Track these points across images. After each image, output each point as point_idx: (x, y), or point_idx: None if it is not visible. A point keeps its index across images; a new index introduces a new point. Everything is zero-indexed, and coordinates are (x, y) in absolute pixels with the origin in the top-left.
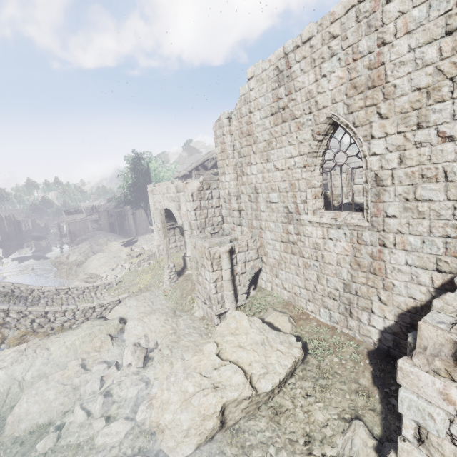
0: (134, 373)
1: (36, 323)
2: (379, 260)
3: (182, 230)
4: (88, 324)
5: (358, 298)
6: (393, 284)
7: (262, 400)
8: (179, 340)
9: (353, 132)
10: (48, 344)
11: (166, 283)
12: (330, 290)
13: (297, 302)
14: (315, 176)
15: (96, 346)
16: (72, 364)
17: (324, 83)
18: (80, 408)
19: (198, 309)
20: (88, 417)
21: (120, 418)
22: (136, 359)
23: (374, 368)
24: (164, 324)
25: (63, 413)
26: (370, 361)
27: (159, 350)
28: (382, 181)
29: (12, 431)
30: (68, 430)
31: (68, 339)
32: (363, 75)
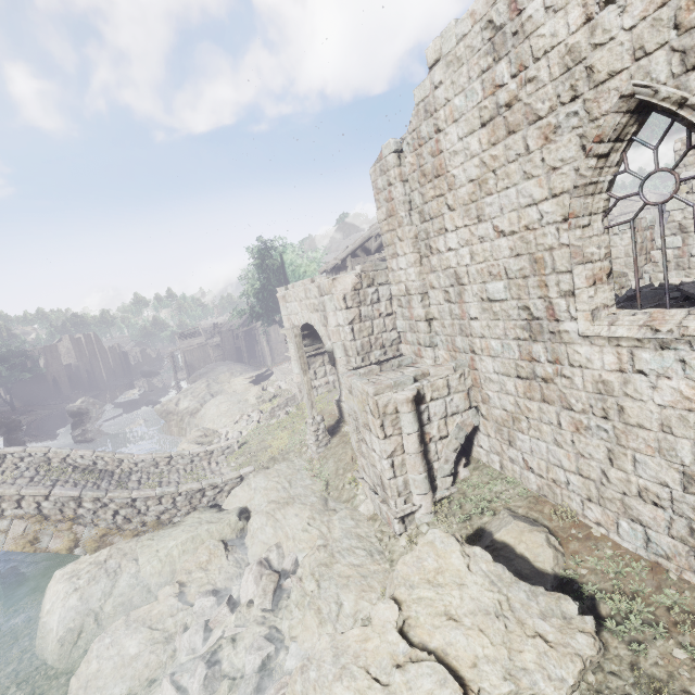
0: (257, 621)
1: (120, 515)
2: None
3: (333, 359)
4: (194, 518)
5: None
6: None
7: None
8: (332, 561)
9: None
10: (137, 551)
11: (312, 449)
12: (646, 485)
13: (560, 499)
14: (593, 237)
15: (202, 561)
16: (165, 593)
17: (610, 19)
18: (169, 683)
19: (365, 500)
20: None
21: None
22: (261, 594)
23: None
24: (308, 526)
25: (148, 685)
26: None
27: (299, 580)
28: None
29: None
30: None
31: (164, 545)
32: None
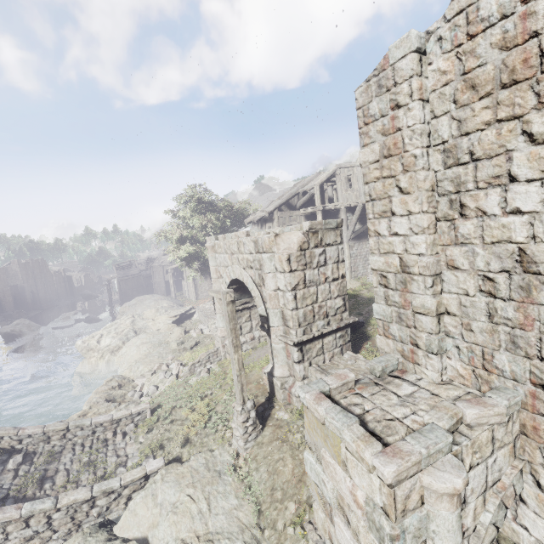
0: None
1: None
2: None
3: (266, 324)
4: None
5: None
6: None
7: None
8: None
9: None
10: None
11: (238, 444)
12: None
13: None
14: None
15: None
16: None
17: None
18: None
19: None
20: None
21: None
22: None
23: None
24: None
25: None
26: None
27: None
28: None
29: None
30: None
31: None
32: None
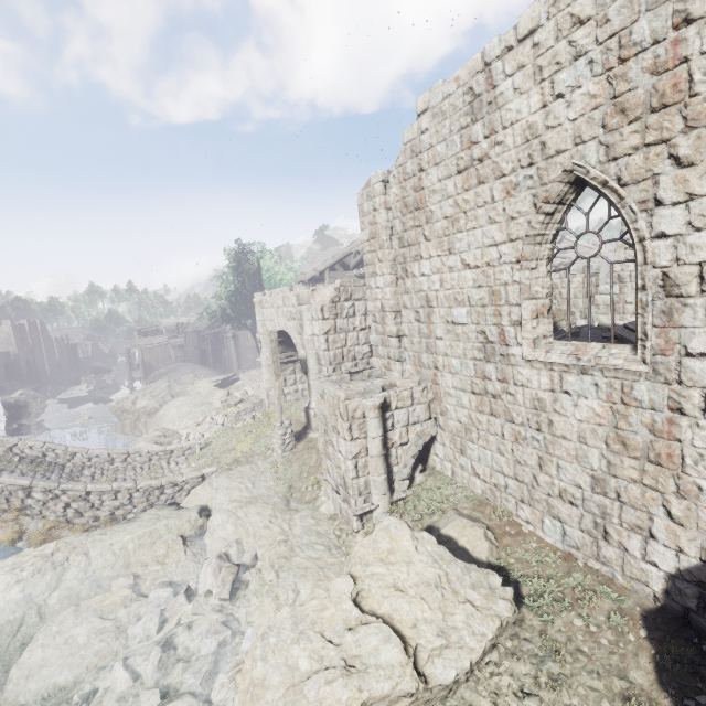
0: (215, 609)
1: (71, 508)
2: (669, 439)
3: (305, 367)
4: (151, 514)
5: (622, 507)
6: (698, 487)
7: (436, 696)
8: (292, 555)
9: (618, 195)
10: (88, 545)
11: (277, 452)
12: (565, 487)
13: (499, 501)
14: (538, 278)
15: (159, 555)
16: (118, 584)
17: (559, 109)
18: (122, 666)
19: (327, 501)
20: (135, 684)
21: (184, 694)
22: (220, 584)
23: (659, 649)
24: (269, 524)
25: (97, 671)
26: (650, 634)
27: (258, 572)
28: (678, 287)
29: (15, 695)
30: (100, 705)
31: (118, 539)
32: (640, 86)
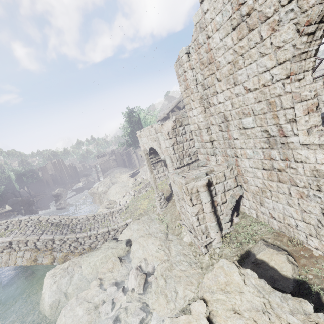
0: (136, 299)
1: (72, 246)
2: None
3: (165, 164)
4: (105, 245)
5: None
6: None
7: None
8: (171, 268)
9: None
10: (81, 262)
11: (158, 209)
12: None
13: (292, 234)
14: (306, 85)
15: (110, 268)
16: (93, 284)
17: None
18: None
19: (186, 235)
20: None
21: None
22: (137, 286)
23: None
24: (158, 249)
25: None
26: None
27: (155, 278)
28: None
29: None
30: None
31: (92, 260)
32: None
